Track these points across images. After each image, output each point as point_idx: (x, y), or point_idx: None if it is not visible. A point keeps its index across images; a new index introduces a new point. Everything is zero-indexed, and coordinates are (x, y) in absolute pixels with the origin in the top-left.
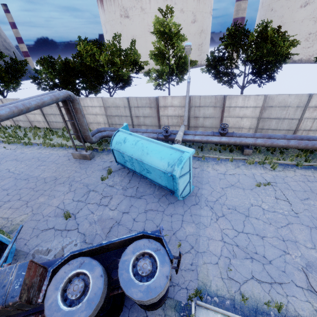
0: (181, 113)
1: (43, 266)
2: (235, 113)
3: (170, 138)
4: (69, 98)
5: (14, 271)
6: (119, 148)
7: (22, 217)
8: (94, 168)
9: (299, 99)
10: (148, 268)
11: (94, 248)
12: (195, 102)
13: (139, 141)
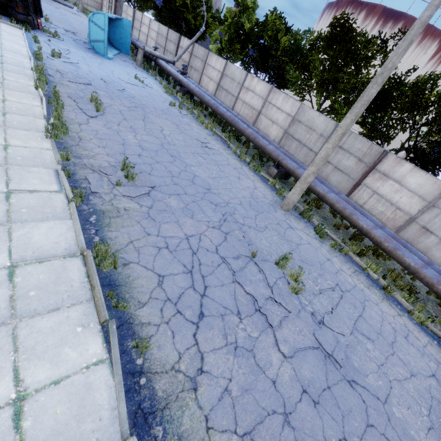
0: (186, 58)
1: None
2: (209, 73)
3: (154, 58)
4: None
5: None
6: None
7: None
8: None
9: (241, 75)
10: None
11: None
12: (195, 51)
13: None
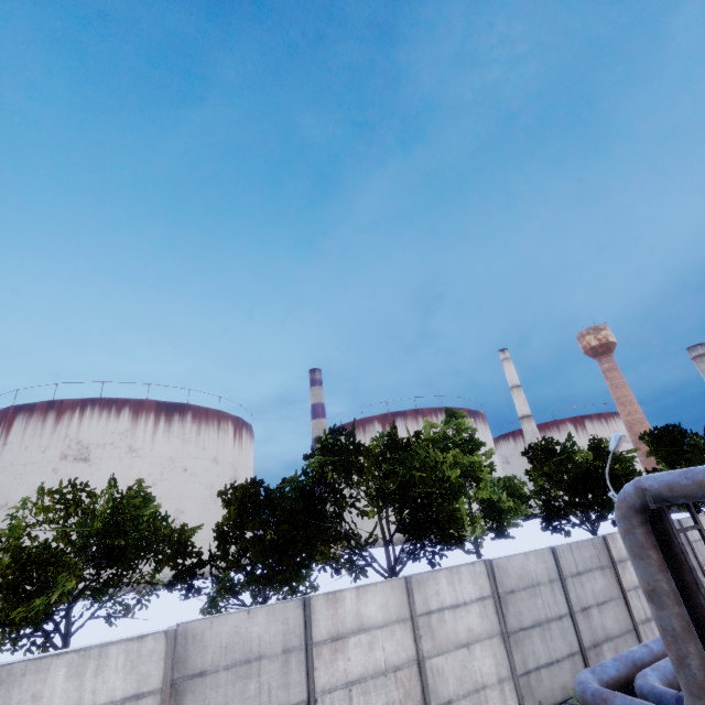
0: None
1: None
2: None
3: None
4: None
5: None
6: None
7: None
8: None
9: None
10: None
11: None
12: None
13: None
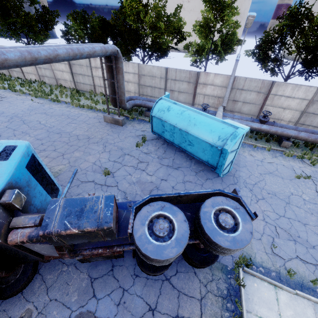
0: (220, 93)
1: (117, 205)
2: (279, 103)
3: None
4: (115, 54)
5: (102, 201)
6: (161, 116)
7: (59, 167)
8: (127, 134)
9: None
10: (230, 222)
11: (169, 197)
12: (238, 84)
13: (185, 111)
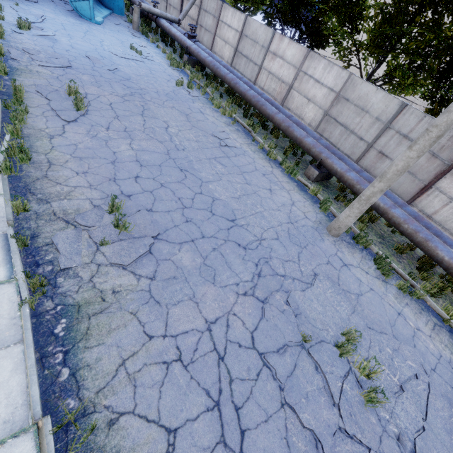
0: (194, 14)
1: None
2: (223, 33)
3: (154, 17)
4: None
5: None
6: None
7: None
8: None
9: (266, 35)
10: None
11: None
12: (205, 3)
13: None
